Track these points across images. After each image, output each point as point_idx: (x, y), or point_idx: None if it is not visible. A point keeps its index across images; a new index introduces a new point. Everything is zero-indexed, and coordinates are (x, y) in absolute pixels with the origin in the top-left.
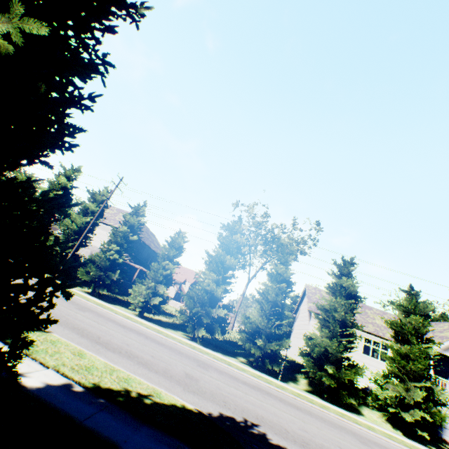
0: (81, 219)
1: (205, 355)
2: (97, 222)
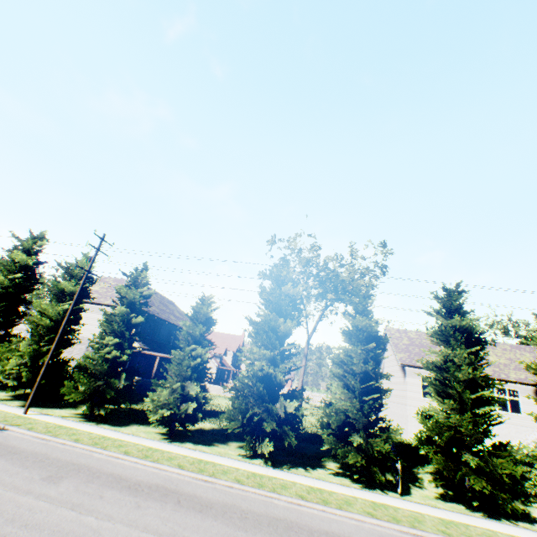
0: (55, 309)
1: (282, 496)
2: (82, 307)
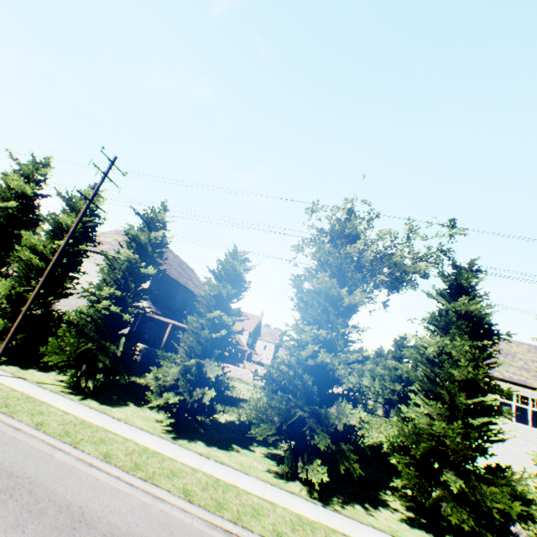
0: (48, 247)
1: None
2: (82, 250)
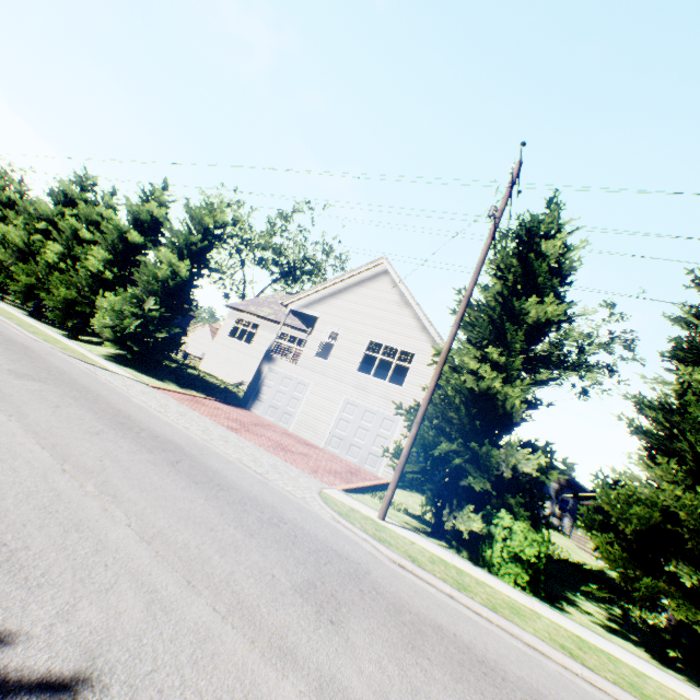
0: None
1: None
2: None
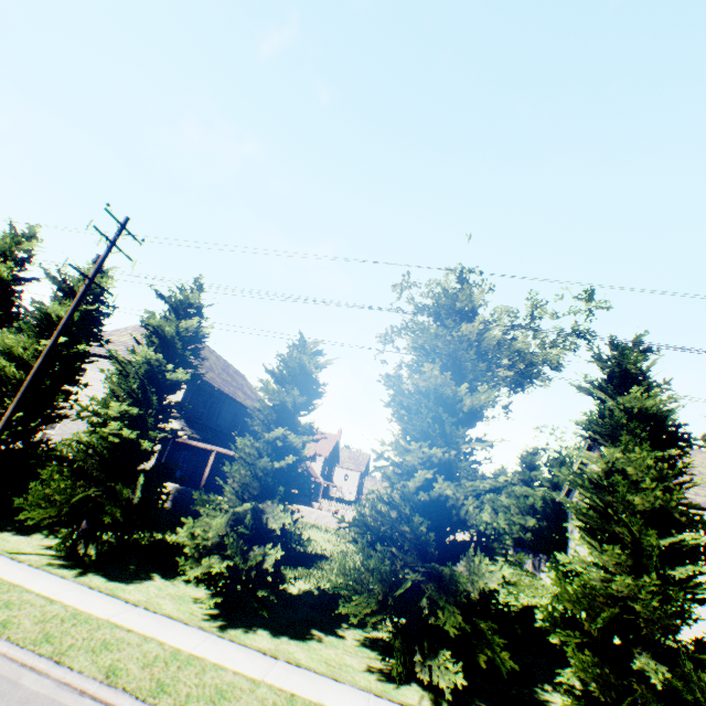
0: (31, 349)
1: None
2: (81, 352)
